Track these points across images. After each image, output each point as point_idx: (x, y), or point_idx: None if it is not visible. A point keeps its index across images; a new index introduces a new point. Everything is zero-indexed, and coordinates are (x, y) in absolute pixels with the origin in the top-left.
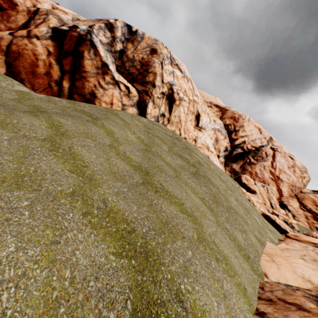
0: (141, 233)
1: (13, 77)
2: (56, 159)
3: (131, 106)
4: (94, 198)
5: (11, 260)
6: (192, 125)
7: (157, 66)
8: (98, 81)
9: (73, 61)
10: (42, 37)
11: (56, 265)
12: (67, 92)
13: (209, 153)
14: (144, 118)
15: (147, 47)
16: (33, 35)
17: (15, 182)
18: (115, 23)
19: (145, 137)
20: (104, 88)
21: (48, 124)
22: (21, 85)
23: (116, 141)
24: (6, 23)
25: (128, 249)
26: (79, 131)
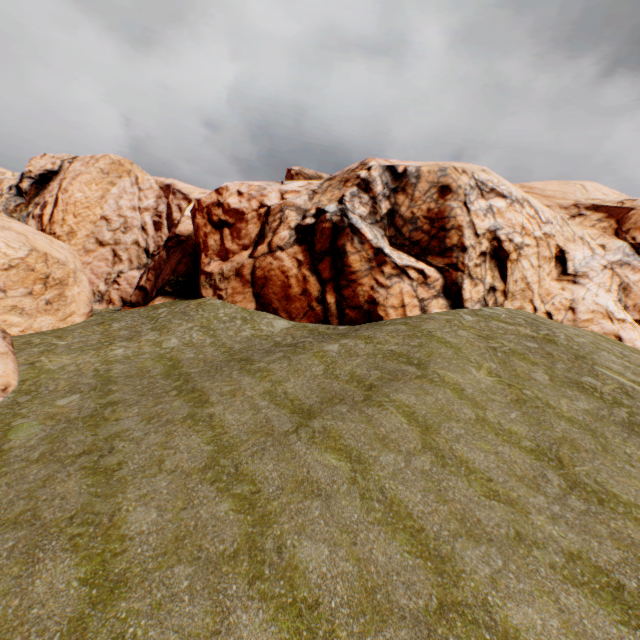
0: (633, 589)
1: (264, 309)
2: (459, 480)
3: (433, 298)
4: (538, 535)
5: (548, 633)
6: (552, 277)
7: (458, 213)
8: (374, 279)
9: (332, 263)
10: (286, 245)
11: (580, 638)
12: (335, 309)
13: (616, 327)
14: (463, 312)
15: (430, 188)
16: (274, 248)
17: (465, 532)
18: (369, 175)
19: (495, 365)
20: (385, 286)
21: (403, 416)
22: (276, 318)
23: (476, 406)
24: (237, 241)
25: (633, 616)
26: (433, 411)
